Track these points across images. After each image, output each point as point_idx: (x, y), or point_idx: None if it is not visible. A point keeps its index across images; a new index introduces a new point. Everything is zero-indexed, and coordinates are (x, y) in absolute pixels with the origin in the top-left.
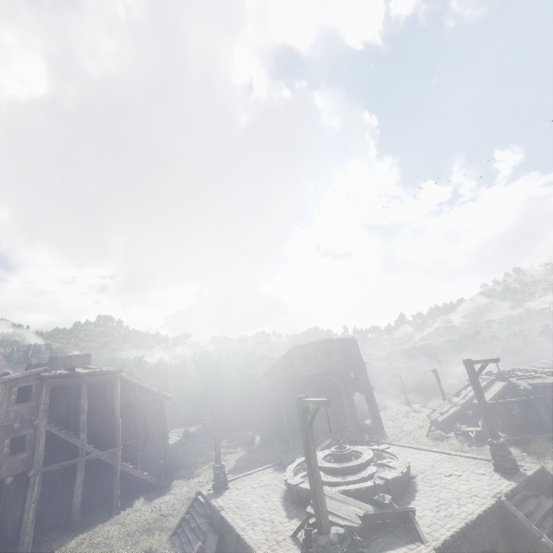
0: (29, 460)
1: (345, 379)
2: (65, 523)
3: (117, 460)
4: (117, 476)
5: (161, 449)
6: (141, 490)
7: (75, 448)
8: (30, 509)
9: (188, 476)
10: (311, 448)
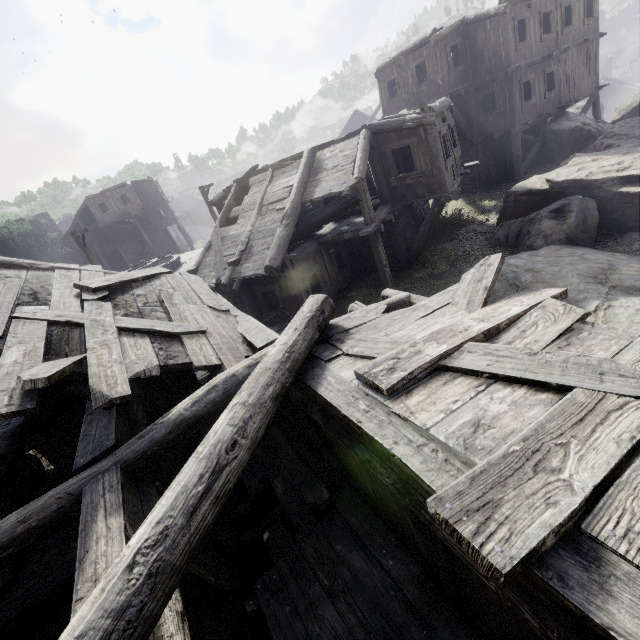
0: None
1: (150, 219)
2: None
3: None
4: None
5: None
6: None
7: None
8: None
9: None
10: (91, 256)
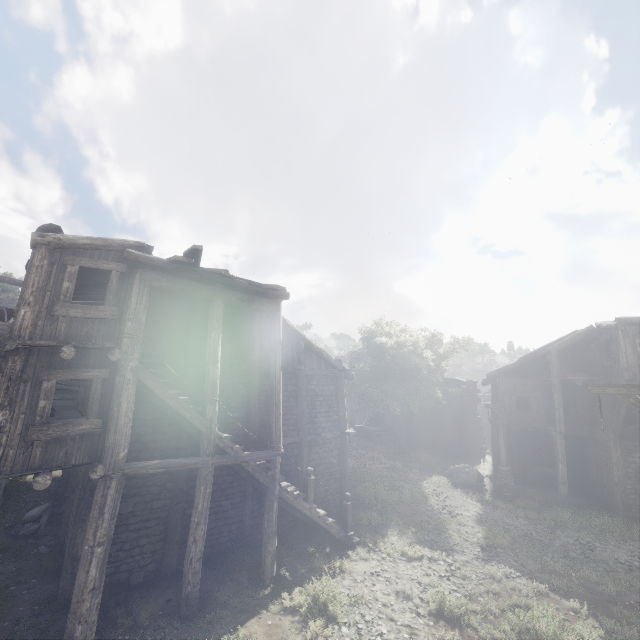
0: (97, 439)
1: None
2: (171, 575)
3: (274, 477)
4: (273, 510)
5: (335, 464)
6: (304, 534)
7: (195, 432)
8: (92, 558)
9: (389, 530)
10: None
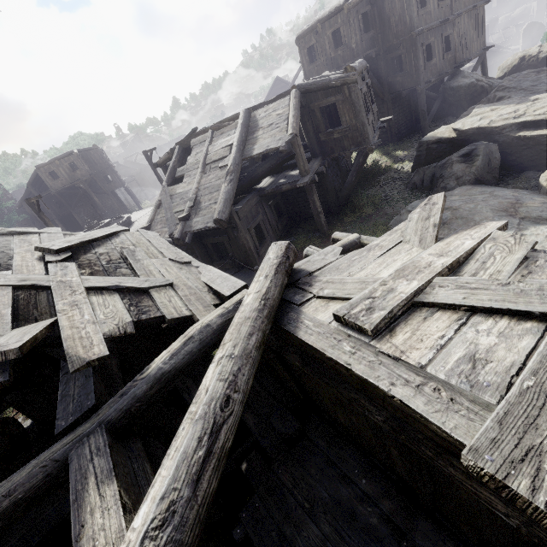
0: None
1: (99, 184)
2: None
3: None
4: None
5: None
6: None
7: None
8: None
9: None
10: (47, 220)
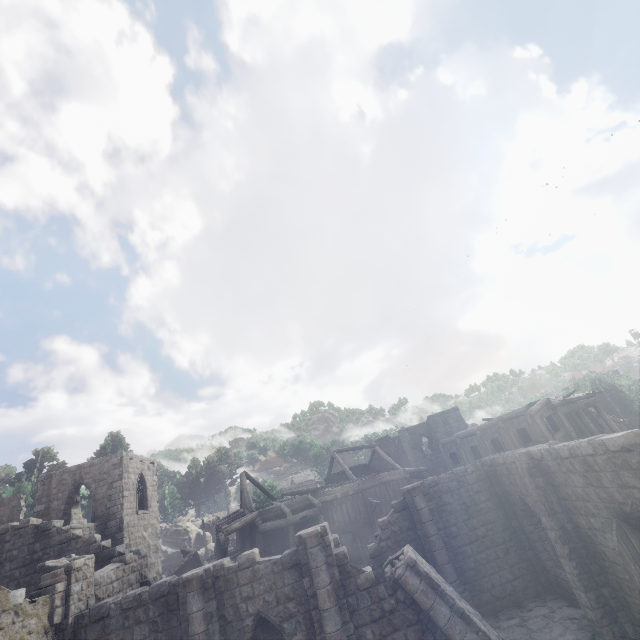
0: None
1: None
2: None
3: None
4: None
5: None
6: None
7: None
8: None
9: None
10: None
